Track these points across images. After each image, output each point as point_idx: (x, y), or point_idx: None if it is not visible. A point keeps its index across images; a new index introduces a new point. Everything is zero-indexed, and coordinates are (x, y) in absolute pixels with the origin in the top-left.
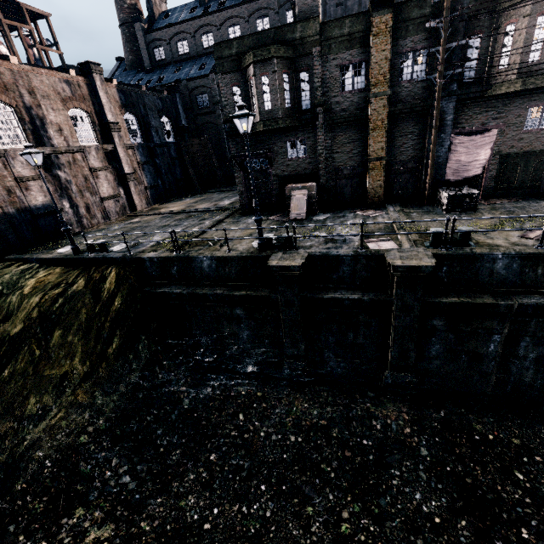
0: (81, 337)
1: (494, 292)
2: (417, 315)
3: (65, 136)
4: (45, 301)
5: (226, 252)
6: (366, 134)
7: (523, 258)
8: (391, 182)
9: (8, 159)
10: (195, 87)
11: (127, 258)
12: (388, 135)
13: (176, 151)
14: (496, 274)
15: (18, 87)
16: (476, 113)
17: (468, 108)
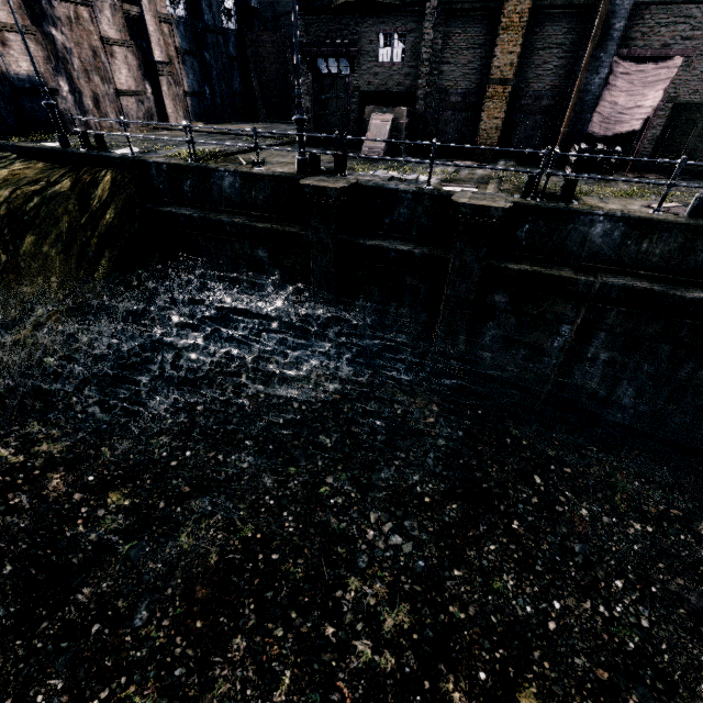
0: (60, 251)
1: (579, 267)
2: (476, 283)
3: None
4: (16, 197)
5: (255, 168)
6: (495, 38)
7: (629, 225)
8: (514, 125)
9: None
10: None
11: (128, 161)
12: (526, 44)
13: (237, 47)
14: (590, 242)
15: None
16: (660, 24)
17: (652, 13)
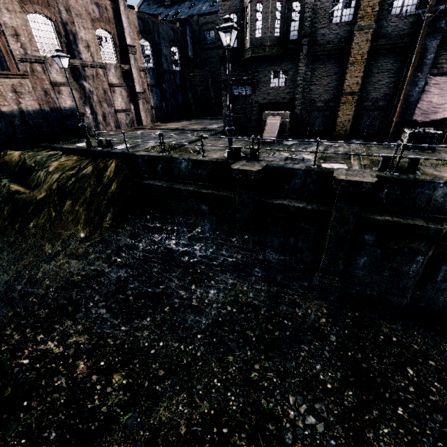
0: (84, 209)
1: (427, 217)
2: (351, 228)
3: (91, 52)
4: (62, 178)
5: (201, 157)
6: (345, 69)
7: None
8: (360, 118)
9: (47, 65)
10: (205, 22)
11: (125, 154)
12: (366, 71)
13: (180, 79)
14: (434, 201)
15: (57, 4)
16: None
17: None
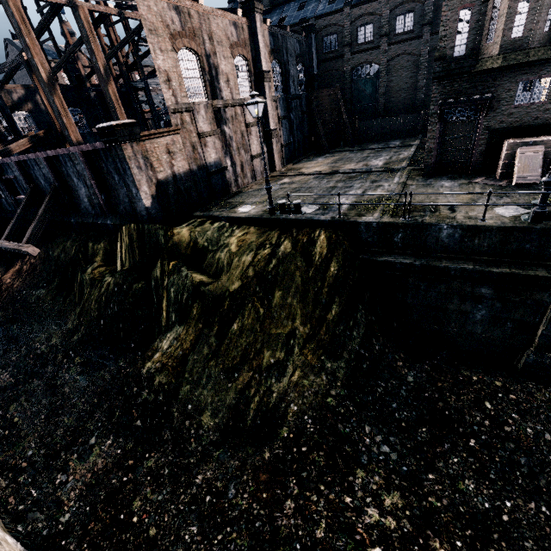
0: (298, 300)
1: None
2: None
3: (230, 87)
4: (258, 261)
5: (479, 221)
6: None
7: None
8: None
9: (194, 113)
10: (324, 26)
11: (335, 222)
12: None
13: (306, 104)
14: None
15: (202, 33)
16: None
17: None
